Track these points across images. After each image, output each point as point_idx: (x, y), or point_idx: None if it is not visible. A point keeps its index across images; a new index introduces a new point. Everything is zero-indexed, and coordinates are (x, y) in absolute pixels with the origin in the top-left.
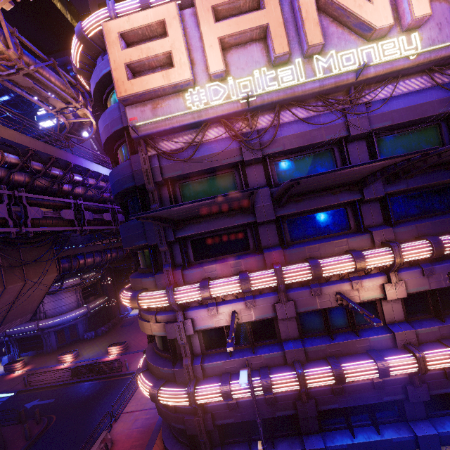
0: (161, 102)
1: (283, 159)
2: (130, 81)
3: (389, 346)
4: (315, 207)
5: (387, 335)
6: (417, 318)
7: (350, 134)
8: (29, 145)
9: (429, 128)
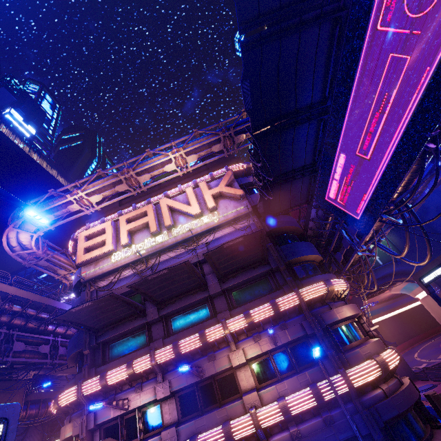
0: (99, 261)
1: None
2: (84, 255)
3: (242, 413)
4: (183, 305)
5: (239, 401)
6: (266, 383)
7: (199, 259)
8: (31, 298)
9: None
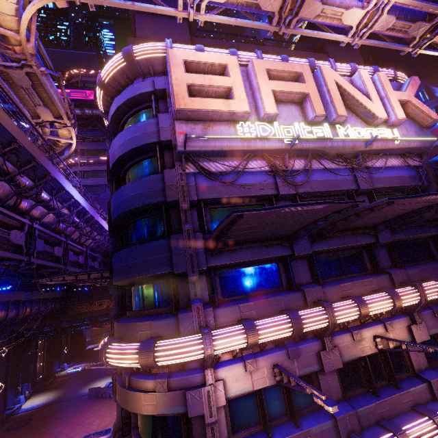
0: (212, 125)
1: (305, 201)
2: (191, 98)
3: (428, 399)
4: (342, 245)
5: (423, 384)
6: (436, 364)
7: (360, 188)
8: (17, 137)
9: (402, 195)
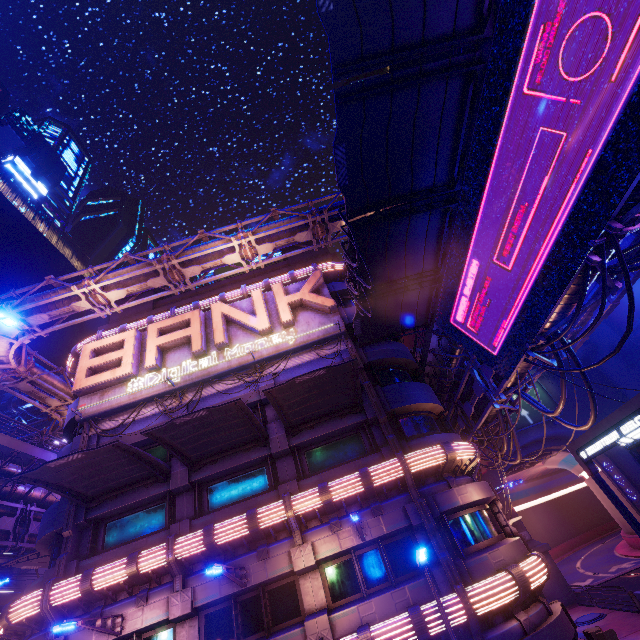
0: (109, 390)
1: None
2: (86, 379)
3: None
4: (228, 467)
5: (298, 628)
6: (343, 601)
7: (261, 398)
8: None
9: None
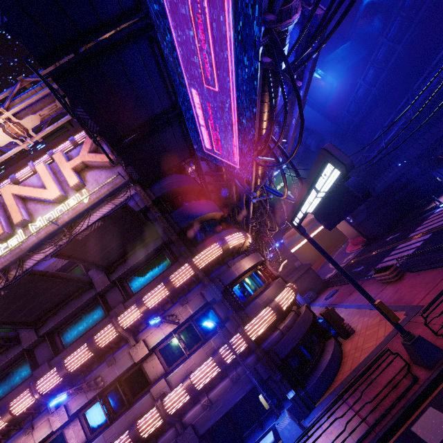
0: None
1: None
2: None
3: (152, 405)
4: (67, 314)
5: (147, 394)
6: (175, 364)
7: None
8: None
9: None
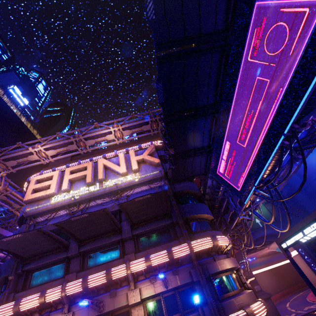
0: (42, 201)
1: None
2: (31, 195)
3: None
4: (99, 244)
5: None
6: None
7: (119, 208)
8: None
9: None
